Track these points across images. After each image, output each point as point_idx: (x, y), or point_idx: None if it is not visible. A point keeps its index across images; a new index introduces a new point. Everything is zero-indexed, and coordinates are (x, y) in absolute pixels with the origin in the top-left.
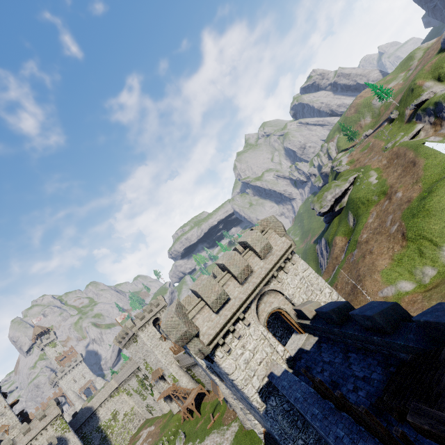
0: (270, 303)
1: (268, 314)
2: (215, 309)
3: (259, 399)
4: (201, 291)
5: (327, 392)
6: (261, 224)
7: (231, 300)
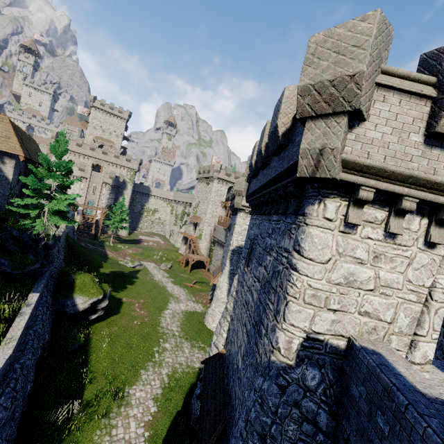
0: None
1: None
2: None
3: (297, 345)
4: None
5: None
6: None
7: None
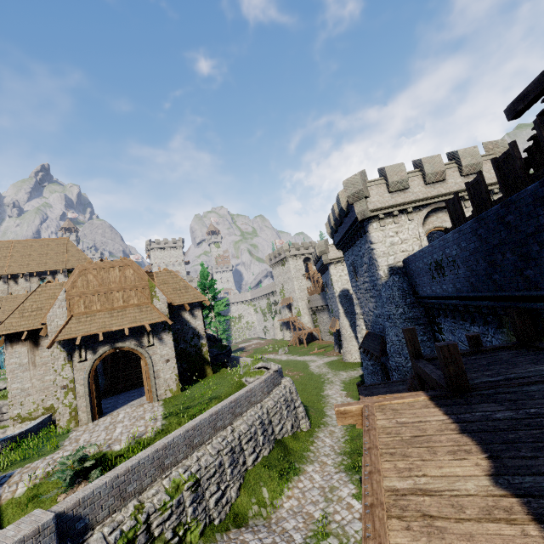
0: (443, 221)
1: (434, 226)
2: (391, 189)
3: (386, 271)
4: (388, 169)
5: (457, 201)
6: (486, 147)
7: (409, 192)
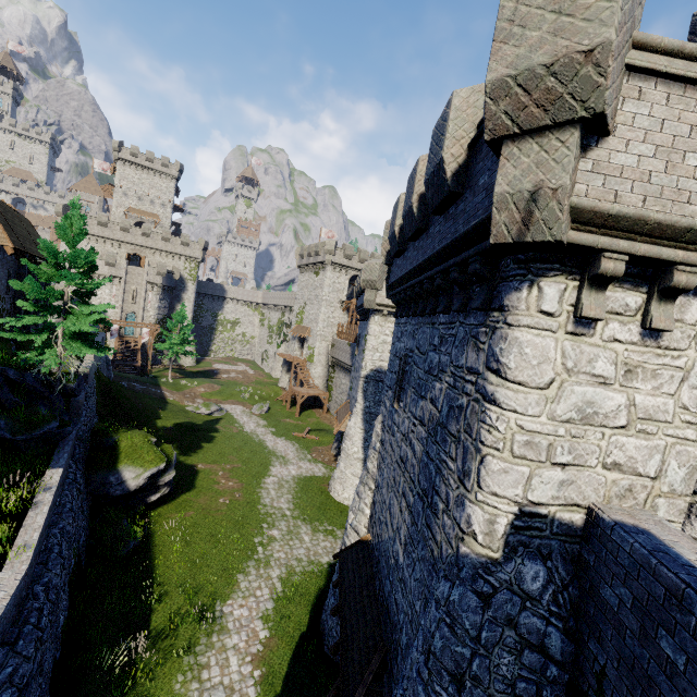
0: None
1: None
2: None
3: (504, 526)
4: None
5: None
6: None
7: None
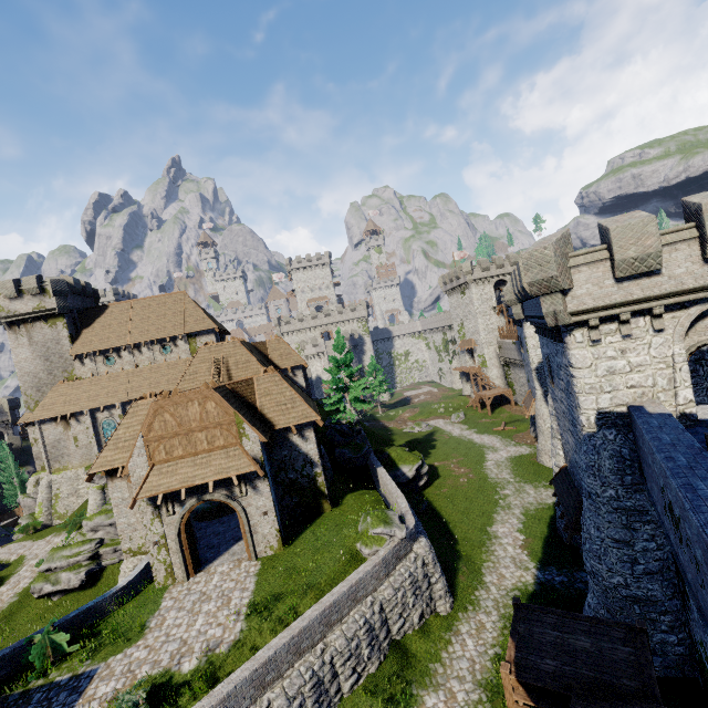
0: None
1: None
2: (619, 273)
3: (593, 419)
4: (616, 233)
5: None
6: None
7: (661, 276)
